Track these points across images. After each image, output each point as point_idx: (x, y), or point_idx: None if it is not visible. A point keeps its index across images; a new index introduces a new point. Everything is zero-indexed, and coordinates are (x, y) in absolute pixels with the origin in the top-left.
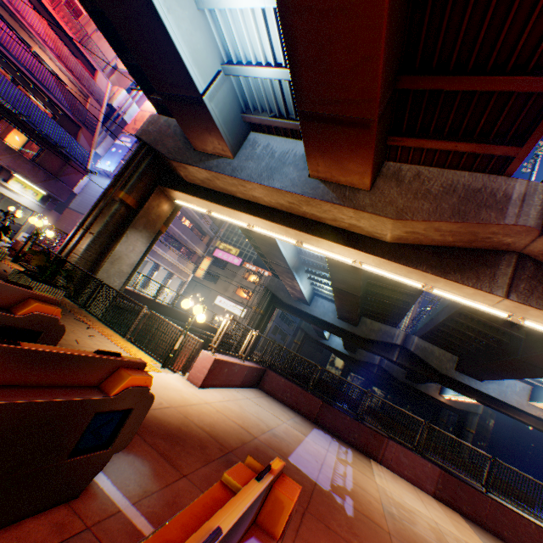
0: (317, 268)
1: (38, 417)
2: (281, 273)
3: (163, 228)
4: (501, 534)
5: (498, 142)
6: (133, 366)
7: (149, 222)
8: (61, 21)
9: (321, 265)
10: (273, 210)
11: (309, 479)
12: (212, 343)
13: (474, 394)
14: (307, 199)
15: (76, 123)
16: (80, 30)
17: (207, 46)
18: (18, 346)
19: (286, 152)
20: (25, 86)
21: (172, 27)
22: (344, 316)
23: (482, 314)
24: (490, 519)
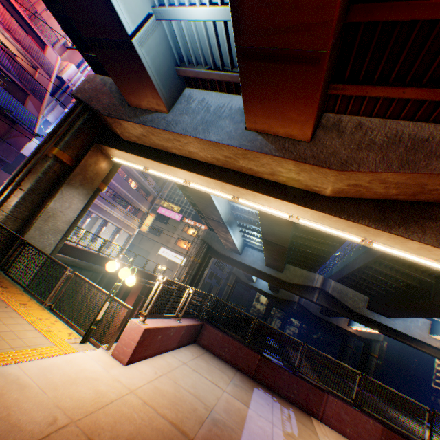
0: (248, 222)
1: None
2: (216, 227)
3: (102, 186)
4: None
5: None
6: None
7: (86, 179)
8: None
9: (252, 220)
10: (209, 166)
11: None
12: (143, 309)
13: (383, 328)
14: (244, 152)
15: (24, 90)
16: (30, 7)
17: None
18: None
19: (221, 106)
20: None
21: None
22: (271, 263)
23: (396, 262)
24: None
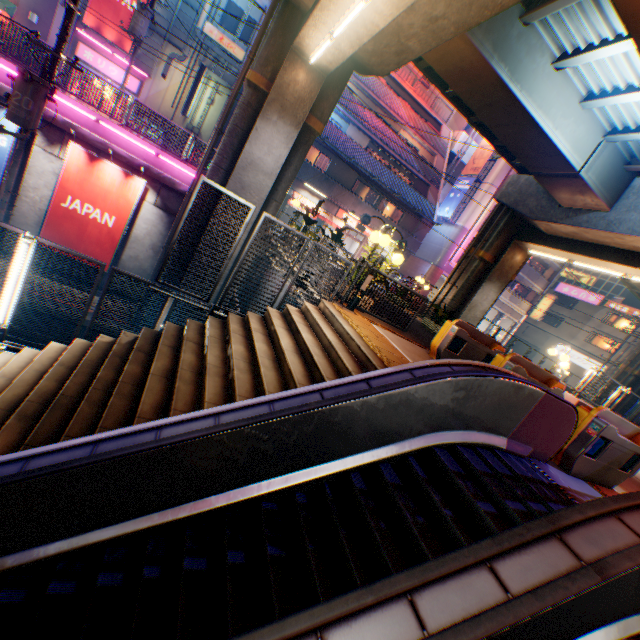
0: None
1: None
2: None
3: (511, 277)
4: None
5: None
6: (554, 379)
7: (501, 274)
8: (417, 98)
9: None
10: None
11: None
12: (574, 388)
13: None
14: None
15: (425, 183)
16: (429, 96)
17: (587, 130)
18: (529, 362)
19: None
20: (393, 167)
21: (556, 138)
22: None
23: None
24: None
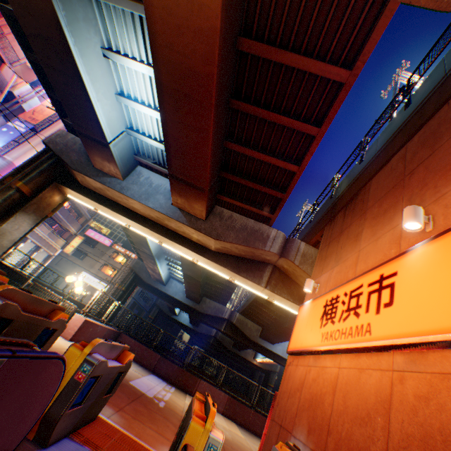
0: (175, 257)
1: (31, 323)
2: (146, 258)
3: (50, 213)
4: (256, 431)
5: (265, 210)
6: (61, 309)
7: (40, 208)
8: None
9: (178, 256)
10: (146, 218)
11: (141, 391)
12: (85, 308)
13: (270, 353)
14: (169, 218)
15: None
16: None
17: (119, 118)
18: (32, 294)
19: (160, 185)
20: None
21: (99, 108)
22: (190, 295)
23: None
24: (252, 423)
